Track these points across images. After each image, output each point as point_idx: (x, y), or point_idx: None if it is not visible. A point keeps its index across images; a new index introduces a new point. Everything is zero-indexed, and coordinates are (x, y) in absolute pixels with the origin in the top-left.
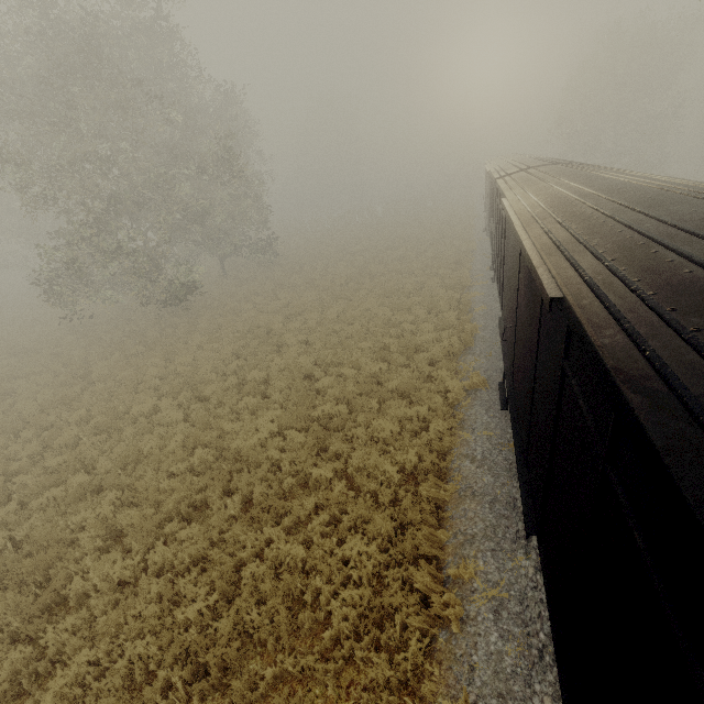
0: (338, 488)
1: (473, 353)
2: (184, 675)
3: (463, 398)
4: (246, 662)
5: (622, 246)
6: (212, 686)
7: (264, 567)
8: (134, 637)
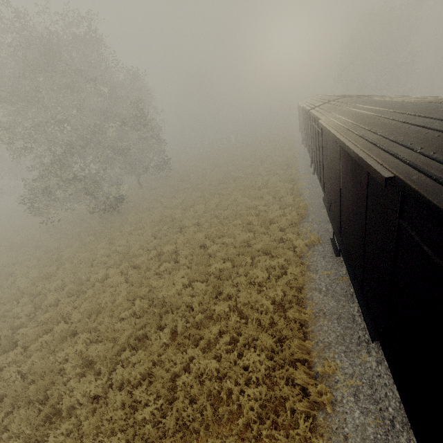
0: (233, 318)
1: (307, 221)
2: None
3: (306, 251)
4: None
5: (424, 139)
6: None
7: (191, 377)
8: (109, 434)
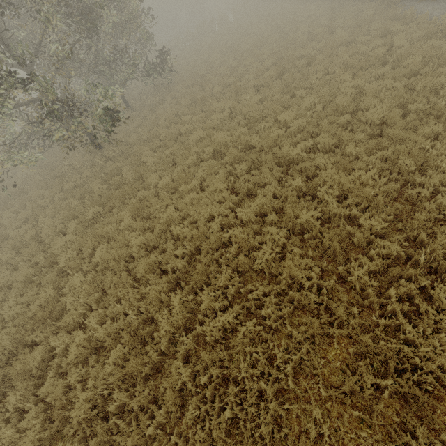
0: None
1: None
2: None
3: None
4: None
5: None
6: None
7: None
8: None
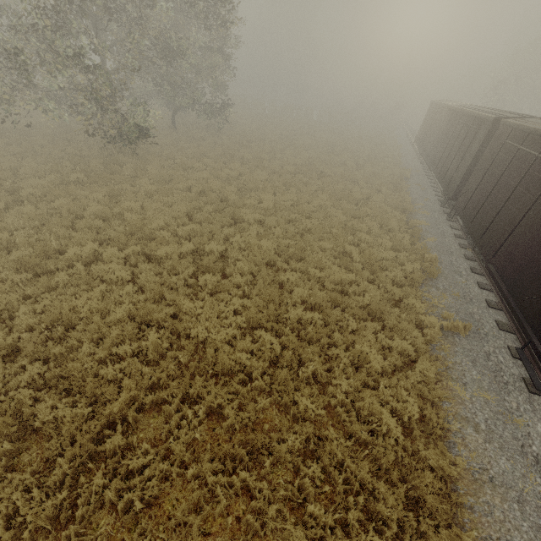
0: (332, 435)
1: (437, 287)
2: None
3: (441, 339)
4: None
5: None
6: None
7: None
8: None
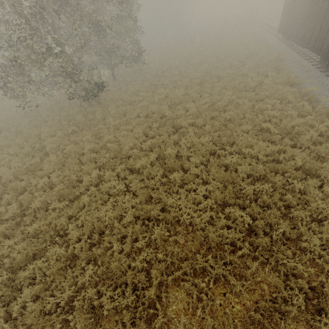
0: None
1: None
2: None
3: None
4: None
5: None
6: None
7: None
8: None
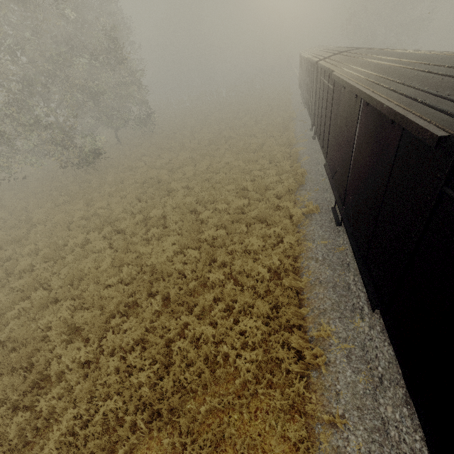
0: (229, 286)
1: (305, 189)
2: (145, 419)
3: (303, 220)
4: (185, 404)
5: None
6: (165, 423)
7: (187, 342)
8: (103, 397)
